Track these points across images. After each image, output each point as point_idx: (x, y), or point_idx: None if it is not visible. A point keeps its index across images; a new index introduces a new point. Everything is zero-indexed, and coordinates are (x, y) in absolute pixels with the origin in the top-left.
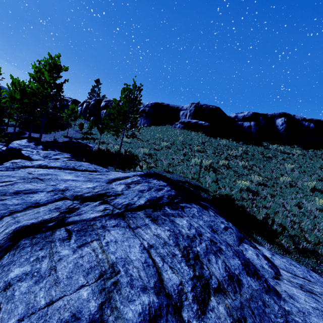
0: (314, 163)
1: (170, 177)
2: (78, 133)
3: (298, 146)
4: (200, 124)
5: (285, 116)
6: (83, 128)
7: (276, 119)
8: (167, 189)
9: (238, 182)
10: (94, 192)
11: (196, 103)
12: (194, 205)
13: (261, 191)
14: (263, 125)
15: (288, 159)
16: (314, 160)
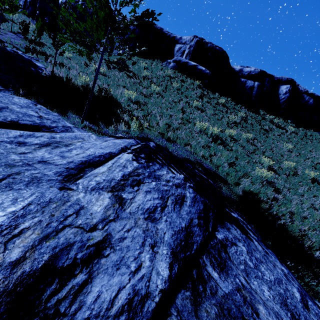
0: (305, 144)
1: (173, 152)
2: (20, 40)
3: (291, 122)
4: (199, 71)
5: (291, 84)
6: (28, 32)
7: (282, 85)
8: (190, 196)
9: (260, 170)
10: (3, 270)
11: (199, 37)
12: (233, 231)
13: (277, 183)
14: (266, 90)
15: (283, 136)
16: (305, 141)
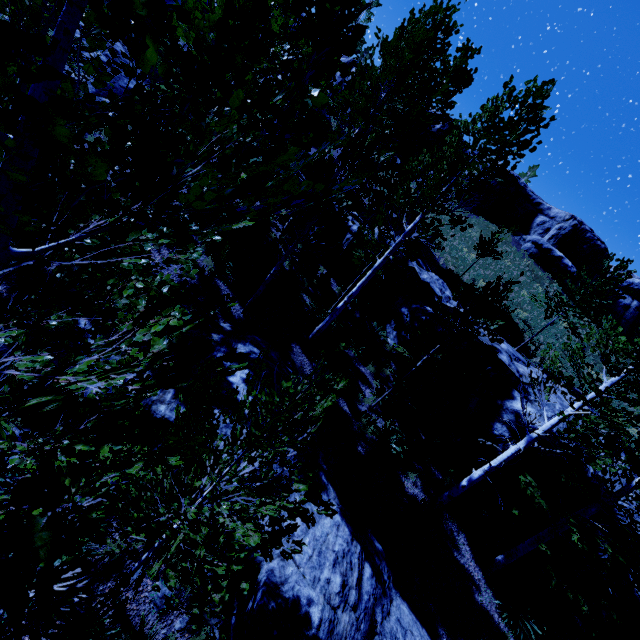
0: None
1: None
2: None
3: None
4: (564, 266)
5: None
6: None
7: None
8: None
9: (635, 430)
10: None
11: (578, 221)
12: None
13: None
14: None
15: None
16: None
